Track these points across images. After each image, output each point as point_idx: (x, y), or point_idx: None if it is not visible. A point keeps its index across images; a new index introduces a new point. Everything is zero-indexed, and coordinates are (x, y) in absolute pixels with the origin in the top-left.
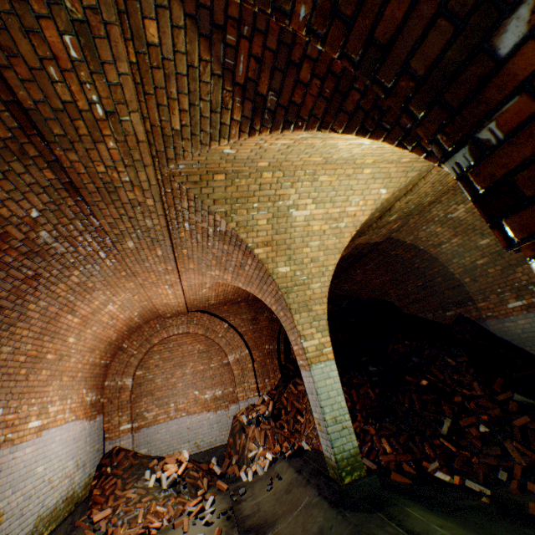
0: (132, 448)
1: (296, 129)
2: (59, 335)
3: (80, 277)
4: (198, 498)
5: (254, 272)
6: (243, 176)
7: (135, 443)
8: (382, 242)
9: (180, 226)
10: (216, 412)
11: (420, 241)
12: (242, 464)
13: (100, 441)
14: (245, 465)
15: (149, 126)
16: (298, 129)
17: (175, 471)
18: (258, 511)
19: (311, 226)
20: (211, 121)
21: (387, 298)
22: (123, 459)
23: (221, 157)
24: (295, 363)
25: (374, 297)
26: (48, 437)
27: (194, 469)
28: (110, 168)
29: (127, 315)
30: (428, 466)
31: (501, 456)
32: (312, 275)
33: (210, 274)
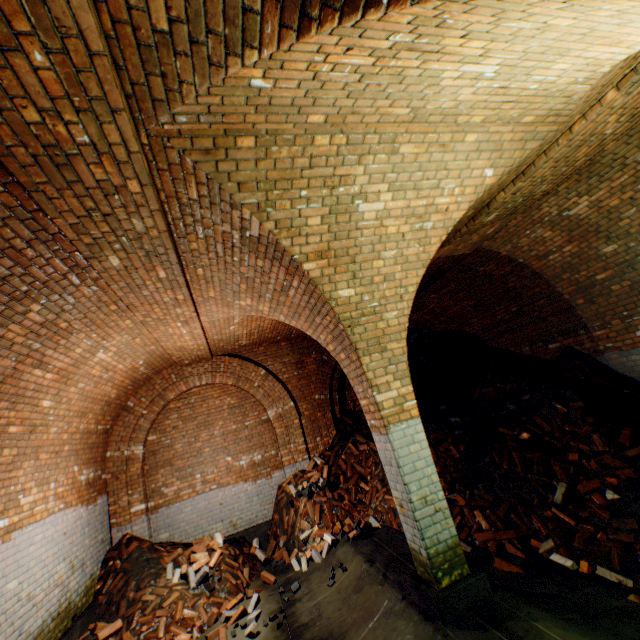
0: (148, 534)
1: (394, 1)
2: (25, 399)
3: (44, 313)
4: (238, 597)
5: (302, 298)
6: (284, 142)
7: (153, 527)
8: (468, 255)
9: (189, 232)
10: (255, 482)
11: (519, 251)
12: (293, 547)
13: (105, 529)
14: (296, 548)
15: (108, 23)
16: (399, 2)
17: (205, 562)
18: (319, 617)
19: (385, 227)
20: (226, 6)
21: (468, 330)
22: (136, 550)
23: (248, 99)
24: (353, 415)
25: (452, 328)
26: (23, 539)
27: (230, 557)
28: (49, 114)
29: (128, 365)
30: (539, 546)
31: (639, 531)
32: (385, 300)
33: (238, 305)
